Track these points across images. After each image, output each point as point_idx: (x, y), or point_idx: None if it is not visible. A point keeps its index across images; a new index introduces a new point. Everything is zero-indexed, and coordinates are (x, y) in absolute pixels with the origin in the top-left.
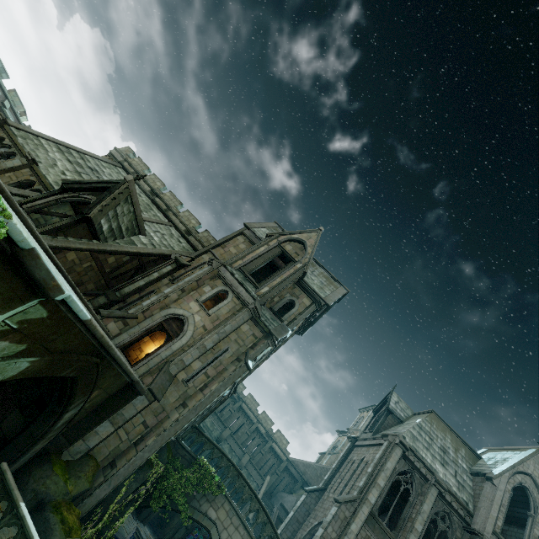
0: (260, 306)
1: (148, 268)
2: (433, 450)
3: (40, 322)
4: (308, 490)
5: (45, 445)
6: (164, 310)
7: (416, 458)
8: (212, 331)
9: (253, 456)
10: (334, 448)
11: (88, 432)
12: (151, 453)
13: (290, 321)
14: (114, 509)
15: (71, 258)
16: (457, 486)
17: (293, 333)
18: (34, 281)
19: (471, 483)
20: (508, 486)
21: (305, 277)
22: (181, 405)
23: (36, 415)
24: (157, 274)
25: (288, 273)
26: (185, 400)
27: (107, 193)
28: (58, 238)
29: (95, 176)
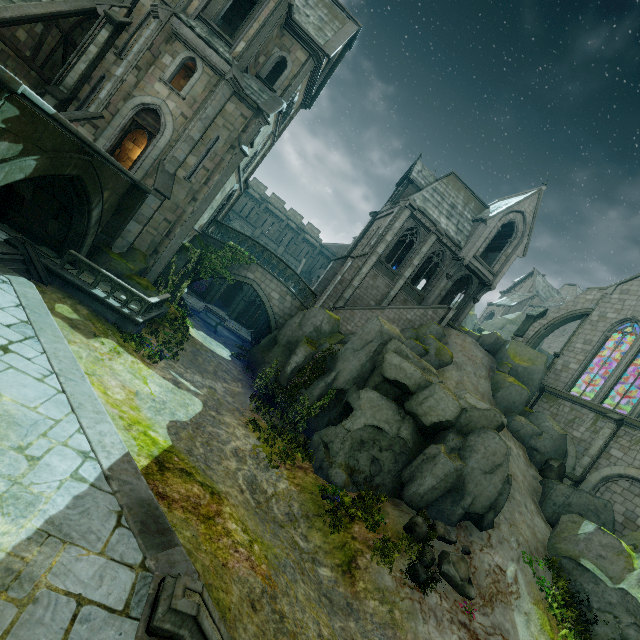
0: (241, 75)
1: (77, 39)
2: (442, 207)
3: (18, 120)
4: (334, 259)
5: (93, 241)
6: (129, 101)
7: (423, 216)
8: (193, 118)
9: (289, 248)
10: None
11: (122, 231)
12: (182, 240)
13: (284, 90)
14: (173, 279)
15: None
16: (456, 232)
17: (298, 108)
18: None
19: (470, 229)
20: (498, 224)
21: (295, 13)
22: (192, 200)
23: (70, 220)
24: (94, 47)
25: (267, 11)
26: (194, 196)
27: None
28: None
29: None
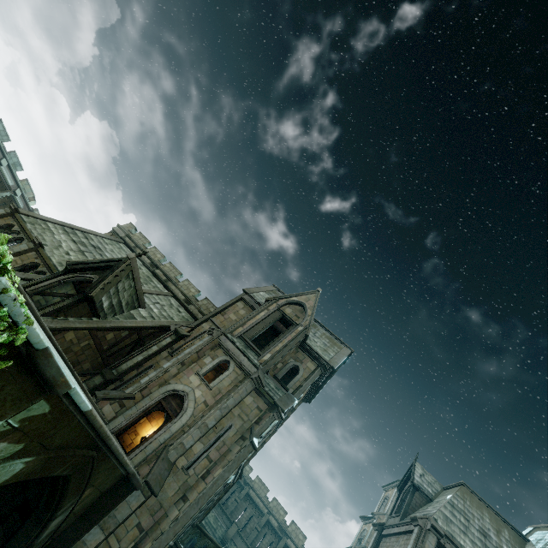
0: (263, 375)
1: (147, 341)
2: (471, 534)
3: (41, 417)
4: None
5: None
6: (163, 386)
7: (454, 547)
8: (214, 407)
9: None
10: (360, 540)
11: (75, 543)
12: None
13: (295, 388)
14: None
15: (69, 338)
16: None
17: (300, 401)
18: (44, 379)
19: None
20: None
21: (307, 340)
22: (181, 499)
23: (18, 526)
24: (156, 347)
25: (290, 337)
26: (186, 492)
27: (109, 271)
28: (58, 319)
29: (98, 253)
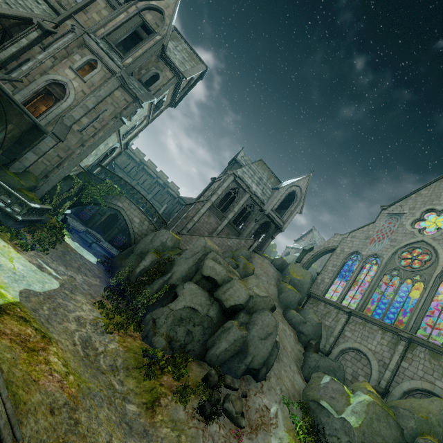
0: (127, 76)
1: (14, 33)
2: (254, 178)
3: None
4: (185, 204)
5: None
6: (44, 76)
7: (242, 181)
8: (90, 95)
9: (157, 197)
10: None
11: (20, 157)
12: (69, 171)
13: (156, 91)
14: (57, 198)
15: None
16: (262, 194)
17: (167, 106)
18: None
19: (270, 193)
20: (286, 192)
21: (167, 51)
22: (81, 146)
23: None
24: (26, 40)
25: (148, 45)
26: (83, 143)
27: None
28: None
29: None
